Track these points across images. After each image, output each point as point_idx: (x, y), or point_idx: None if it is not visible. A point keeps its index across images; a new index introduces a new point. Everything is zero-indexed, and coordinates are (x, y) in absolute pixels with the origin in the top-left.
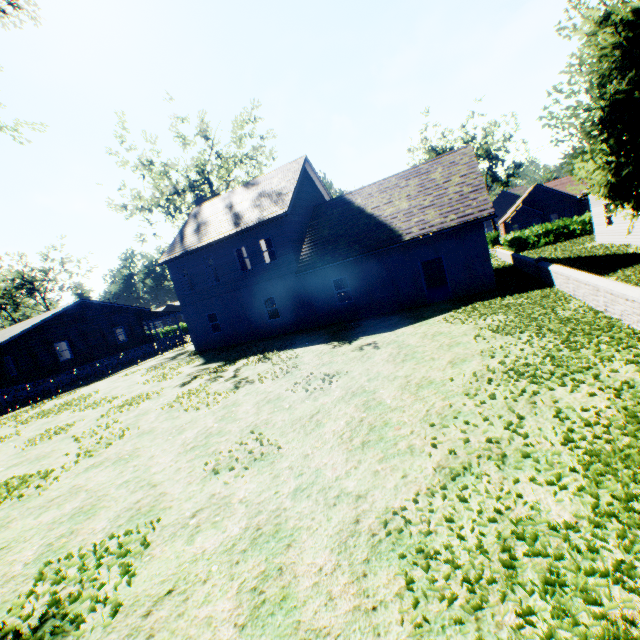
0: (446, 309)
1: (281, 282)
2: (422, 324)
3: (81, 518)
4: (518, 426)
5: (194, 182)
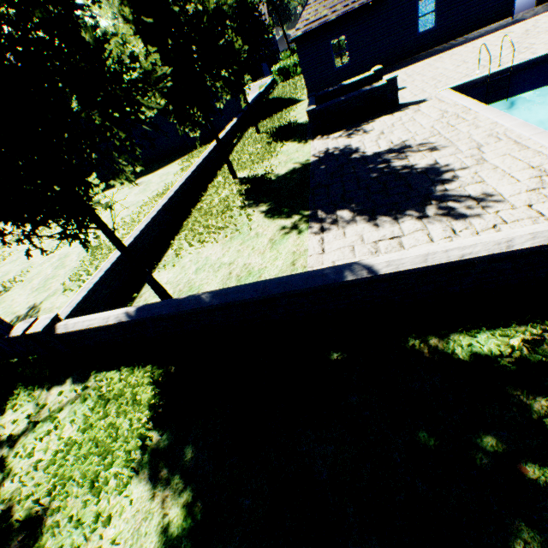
0: (189, 152)
1: (88, 141)
2: (169, 166)
3: (4, 277)
4: (140, 214)
5: None
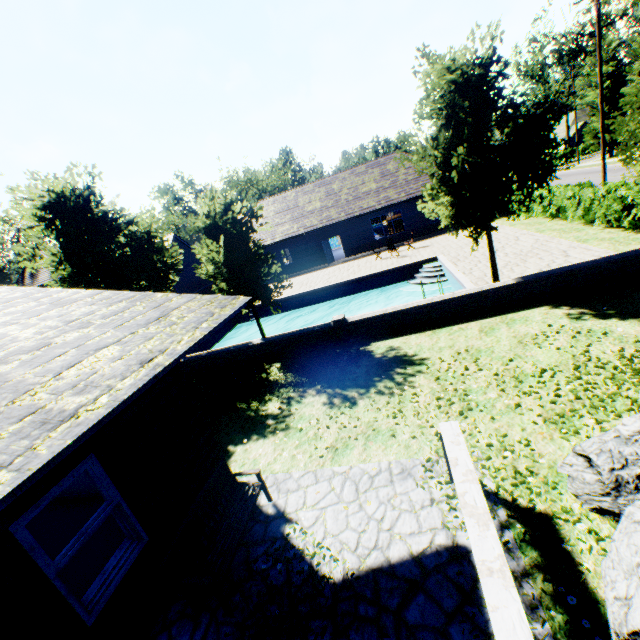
0: None
1: None
2: None
3: None
4: None
5: (33, 227)
